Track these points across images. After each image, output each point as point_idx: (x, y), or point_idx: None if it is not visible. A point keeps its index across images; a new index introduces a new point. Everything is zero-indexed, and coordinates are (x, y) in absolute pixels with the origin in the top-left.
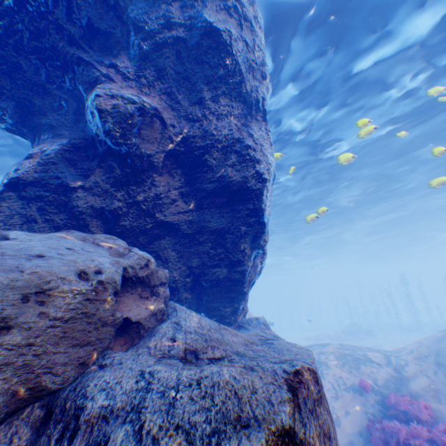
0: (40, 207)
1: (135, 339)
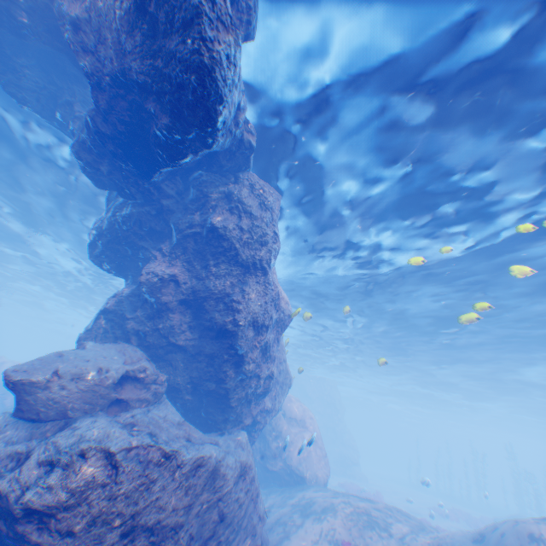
0: (112, 324)
1: (125, 411)
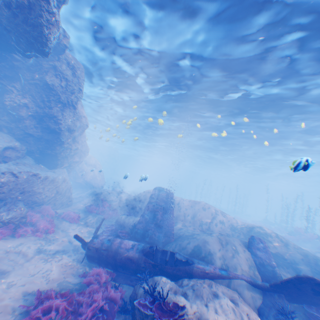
0: None
1: (9, 160)
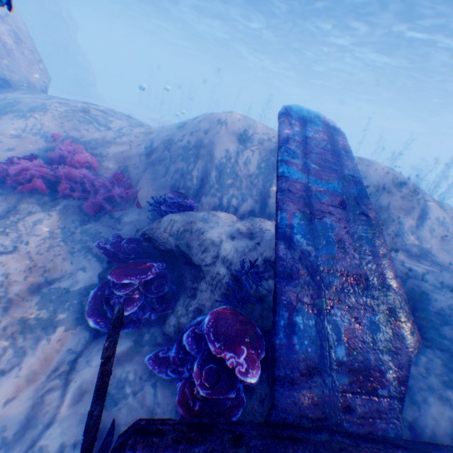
0: None
1: None
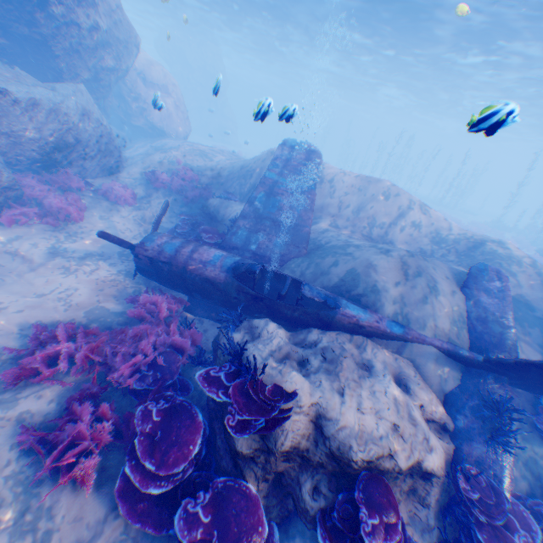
0: None
1: None
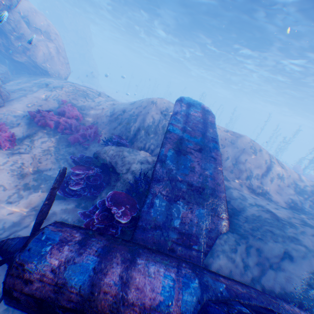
0: None
1: None
